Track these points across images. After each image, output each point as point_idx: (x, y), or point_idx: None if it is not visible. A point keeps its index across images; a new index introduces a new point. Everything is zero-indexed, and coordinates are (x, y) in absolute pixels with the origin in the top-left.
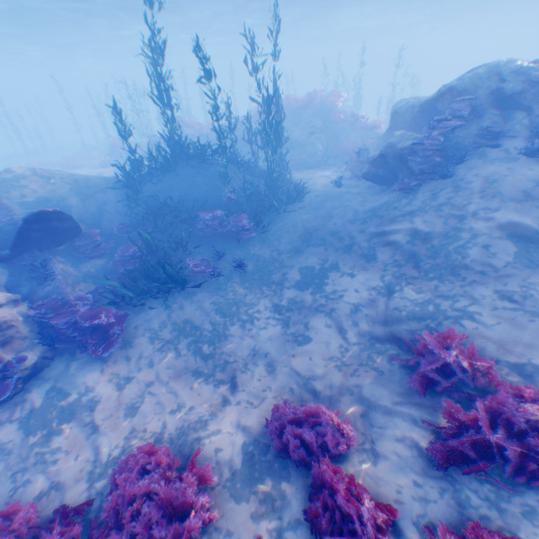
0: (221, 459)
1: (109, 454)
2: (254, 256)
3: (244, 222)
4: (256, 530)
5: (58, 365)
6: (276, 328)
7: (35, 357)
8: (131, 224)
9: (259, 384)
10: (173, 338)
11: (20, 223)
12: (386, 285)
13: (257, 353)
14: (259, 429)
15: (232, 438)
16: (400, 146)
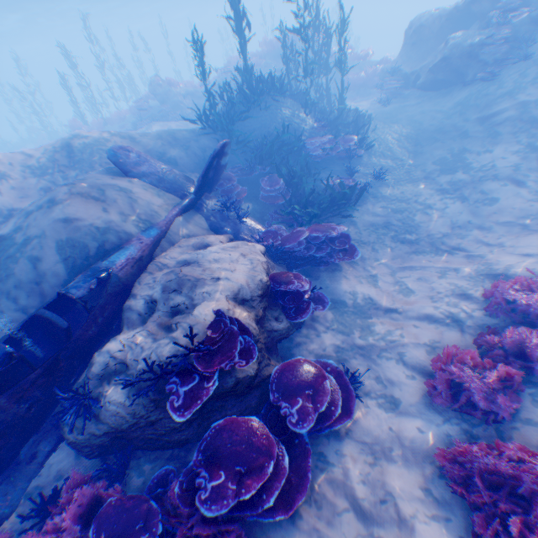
0: None
1: (441, 312)
2: (378, 167)
3: (352, 141)
4: None
5: None
6: (458, 204)
7: None
8: (249, 165)
9: (490, 238)
10: (377, 240)
11: (175, 172)
12: (526, 146)
13: (459, 224)
14: None
15: (527, 263)
16: (467, 44)
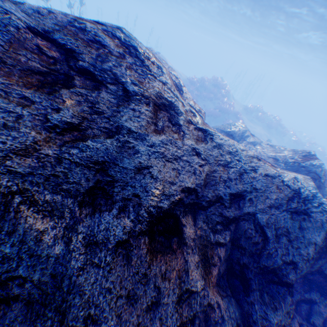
0: None
1: None
2: None
3: None
4: None
5: None
6: None
7: None
8: None
9: None
10: None
11: None
12: None
13: None
14: None
15: None
16: None
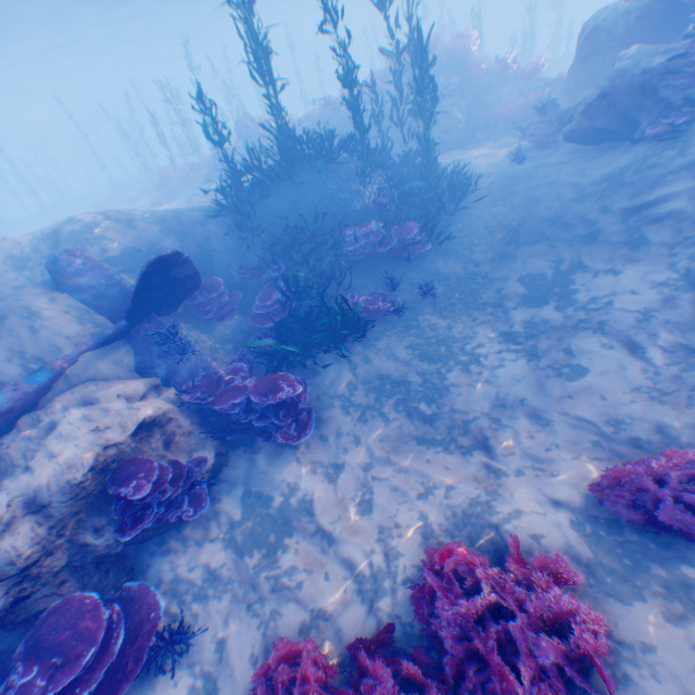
0: (551, 549)
1: (369, 564)
2: (441, 276)
3: (412, 232)
4: (691, 638)
5: (237, 462)
6: (522, 366)
7: (211, 455)
8: (256, 263)
9: (535, 443)
10: (374, 403)
11: (125, 284)
12: (683, 275)
13: (507, 403)
14: (582, 502)
15: (547, 518)
16: (640, 70)
